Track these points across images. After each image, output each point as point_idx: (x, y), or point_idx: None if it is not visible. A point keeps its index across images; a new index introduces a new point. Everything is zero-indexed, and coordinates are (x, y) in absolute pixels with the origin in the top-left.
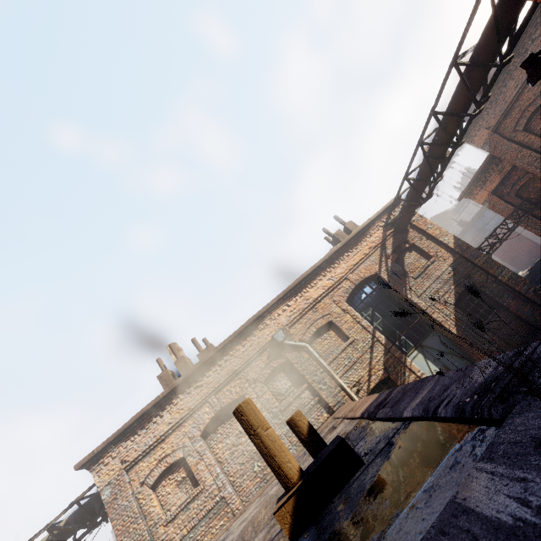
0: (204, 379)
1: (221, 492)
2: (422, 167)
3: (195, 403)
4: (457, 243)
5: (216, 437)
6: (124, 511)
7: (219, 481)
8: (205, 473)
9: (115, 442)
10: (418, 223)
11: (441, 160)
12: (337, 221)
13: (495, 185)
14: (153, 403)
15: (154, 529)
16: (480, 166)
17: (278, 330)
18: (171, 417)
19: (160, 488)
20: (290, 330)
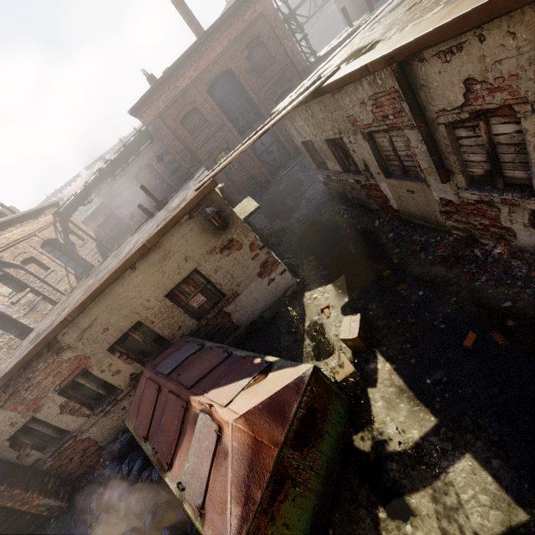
0: None
1: None
2: (94, 183)
3: None
4: (97, 237)
5: None
6: None
7: None
8: None
9: None
10: (73, 220)
11: (106, 183)
12: None
13: (101, 222)
14: None
15: None
16: (95, 208)
17: None
18: None
19: None
20: (1, 254)
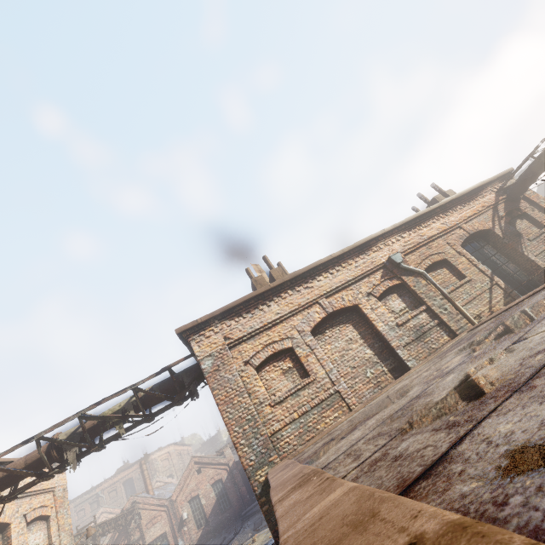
0: (314, 282)
1: (335, 386)
2: None
3: (306, 301)
4: None
5: (324, 338)
6: (227, 383)
7: (333, 375)
8: (317, 366)
9: (219, 318)
10: (530, 196)
11: None
12: (435, 188)
13: None
14: (263, 290)
15: (259, 408)
16: None
17: (396, 253)
18: (279, 308)
19: (263, 372)
20: (405, 258)
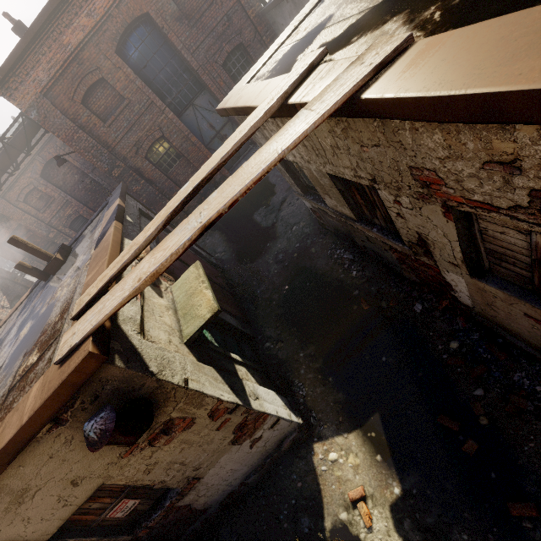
0: None
1: None
2: None
3: None
4: None
5: None
6: None
7: None
8: None
9: None
10: None
11: None
12: None
13: (6, 238)
14: None
15: None
16: None
17: None
18: None
19: None
20: None
